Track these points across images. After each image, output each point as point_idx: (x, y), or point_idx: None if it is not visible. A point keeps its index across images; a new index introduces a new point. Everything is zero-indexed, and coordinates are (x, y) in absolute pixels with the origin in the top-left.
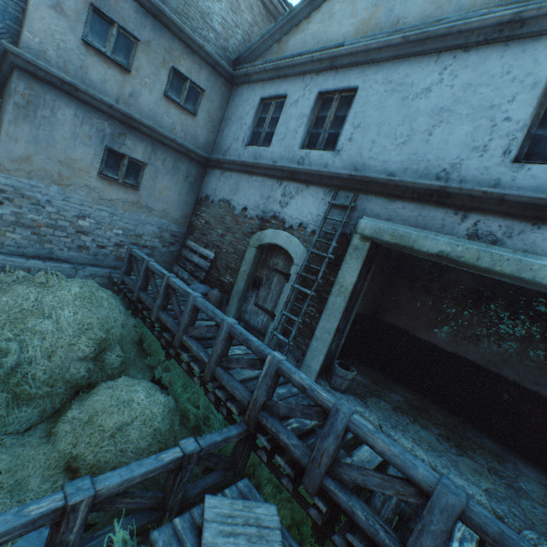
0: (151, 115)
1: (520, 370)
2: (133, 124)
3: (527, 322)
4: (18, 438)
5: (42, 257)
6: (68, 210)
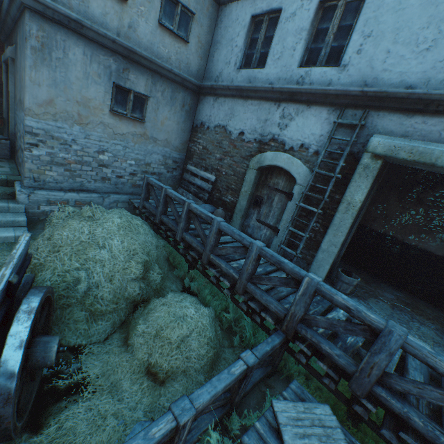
0: (149, 47)
1: None
2: (134, 57)
3: None
4: (101, 347)
5: (75, 190)
6: (90, 147)
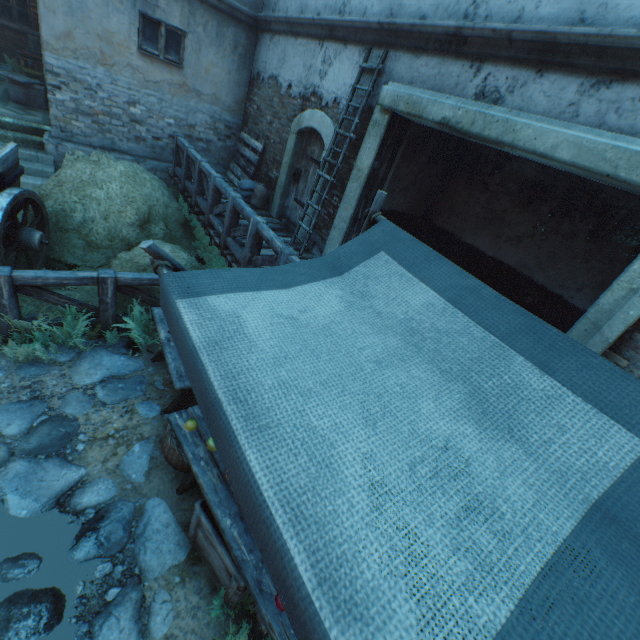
0: None
1: (551, 274)
2: None
3: (577, 220)
4: (93, 270)
5: (106, 148)
6: (118, 96)
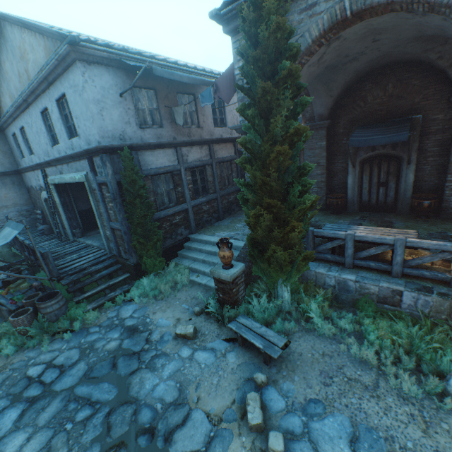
0: None
1: None
2: None
3: None
4: None
5: None
6: None
